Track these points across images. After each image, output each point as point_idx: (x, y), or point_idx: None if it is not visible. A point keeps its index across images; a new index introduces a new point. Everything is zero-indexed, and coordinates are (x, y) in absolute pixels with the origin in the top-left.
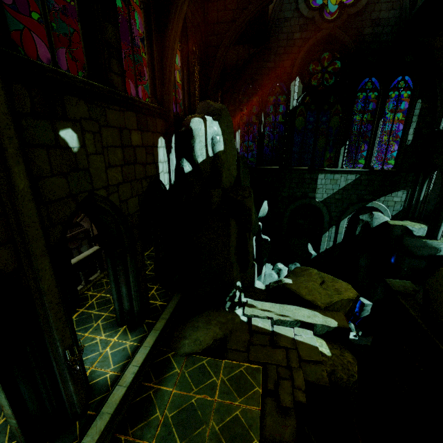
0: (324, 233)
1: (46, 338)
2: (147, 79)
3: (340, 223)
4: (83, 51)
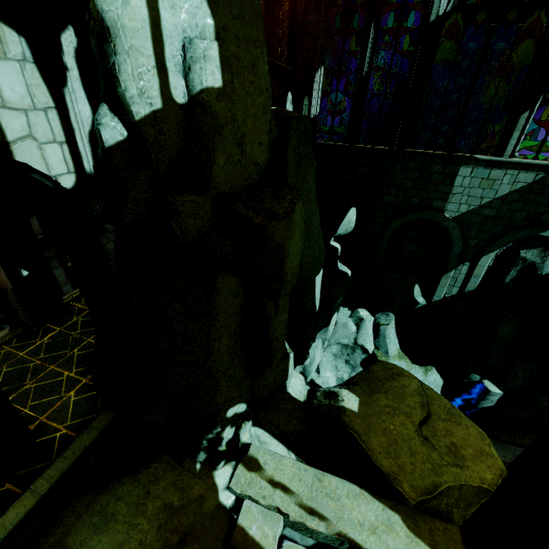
0: (446, 272)
1: None
2: None
3: (481, 259)
4: None
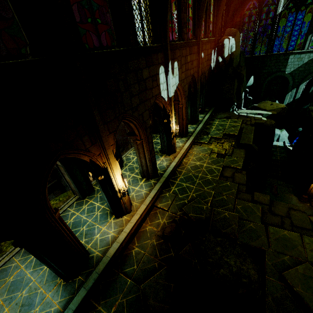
0: (287, 93)
1: (197, 100)
2: (211, 28)
3: (300, 86)
4: (203, 30)
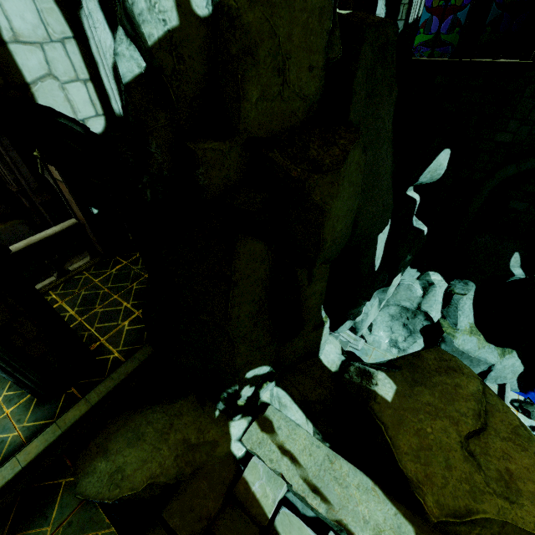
0: None
1: None
2: None
3: None
4: None
